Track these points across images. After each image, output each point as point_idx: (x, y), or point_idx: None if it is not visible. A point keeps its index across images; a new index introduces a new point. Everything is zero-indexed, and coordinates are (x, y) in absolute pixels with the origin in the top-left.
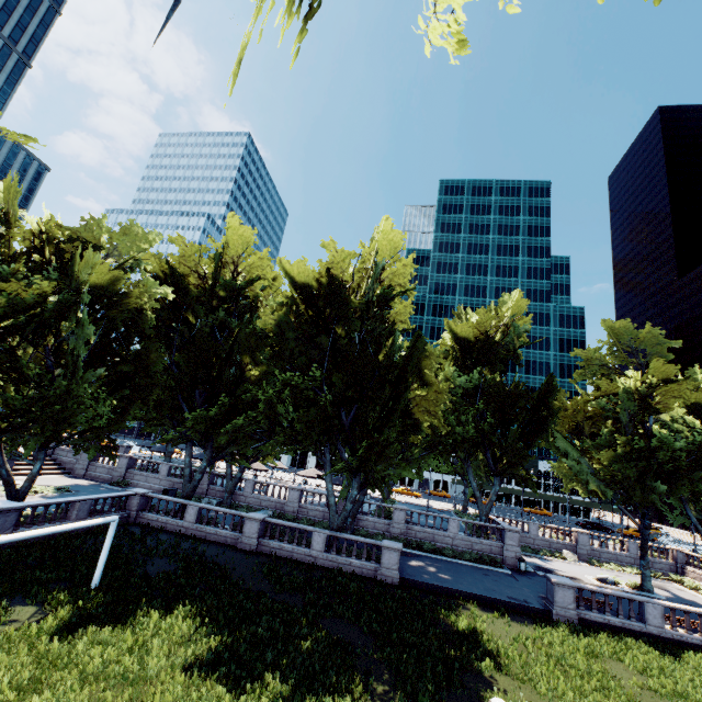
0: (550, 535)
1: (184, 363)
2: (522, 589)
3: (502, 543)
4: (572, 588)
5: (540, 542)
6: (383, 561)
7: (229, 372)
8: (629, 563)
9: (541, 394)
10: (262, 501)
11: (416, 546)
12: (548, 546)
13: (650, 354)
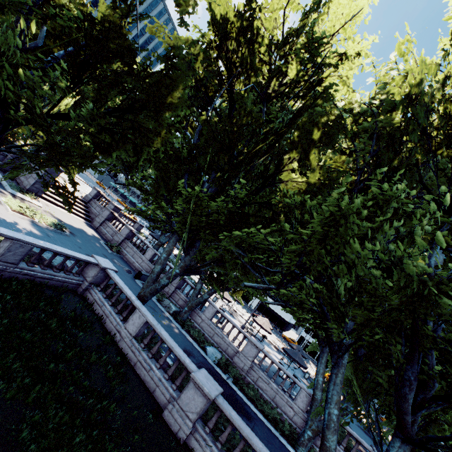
0: None
1: (208, 136)
2: None
3: None
4: None
5: None
6: None
7: (258, 168)
8: None
9: None
10: (215, 335)
11: None
12: None
13: None
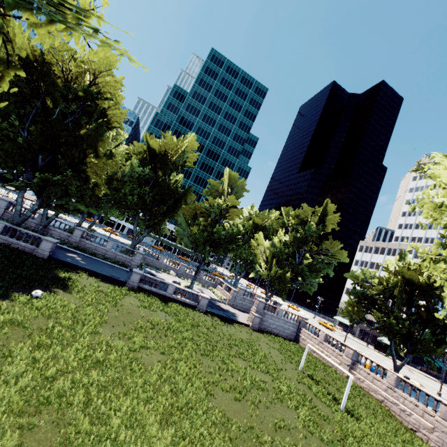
0: (169, 263)
1: None
2: (124, 275)
3: (134, 258)
4: (140, 275)
5: (162, 265)
6: (41, 246)
7: None
8: (197, 280)
9: (182, 194)
10: None
11: (81, 250)
12: (166, 268)
13: (237, 193)
